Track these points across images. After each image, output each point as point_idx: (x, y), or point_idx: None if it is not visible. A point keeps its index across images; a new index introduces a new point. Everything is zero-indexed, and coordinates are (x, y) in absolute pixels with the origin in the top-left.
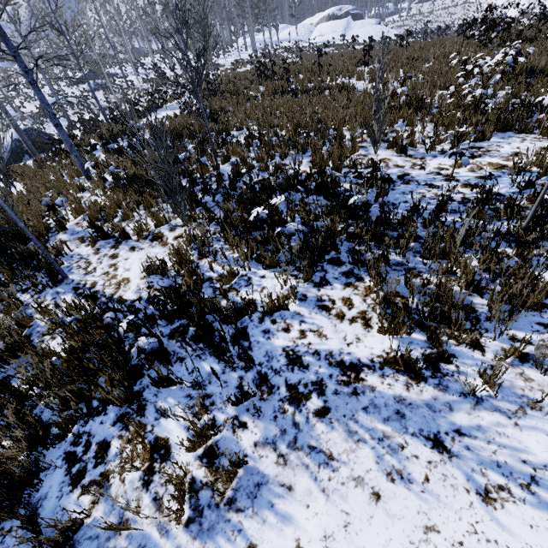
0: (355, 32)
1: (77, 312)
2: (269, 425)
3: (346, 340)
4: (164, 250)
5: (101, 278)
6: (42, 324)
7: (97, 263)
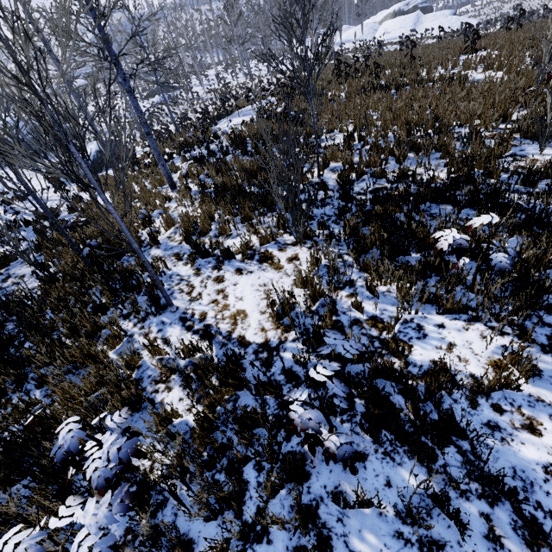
0: (427, 26)
1: (192, 353)
2: None
3: None
4: (280, 275)
5: (210, 308)
6: (152, 366)
7: (201, 287)
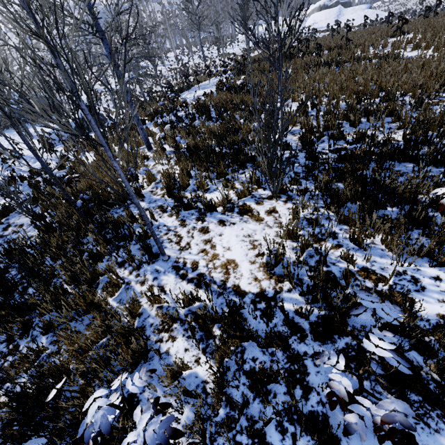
0: (348, 18)
1: (191, 302)
2: None
3: None
4: (262, 227)
5: (200, 257)
6: (152, 314)
7: (188, 237)
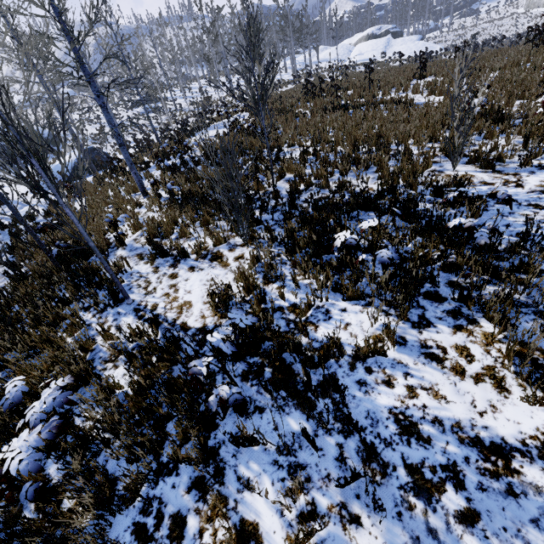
0: (396, 49)
1: (139, 337)
2: (392, 525)
3: (475, 406)
4: (226, 272)
5: (162, 300)
6: (104, 349)
7: (156, 282)
